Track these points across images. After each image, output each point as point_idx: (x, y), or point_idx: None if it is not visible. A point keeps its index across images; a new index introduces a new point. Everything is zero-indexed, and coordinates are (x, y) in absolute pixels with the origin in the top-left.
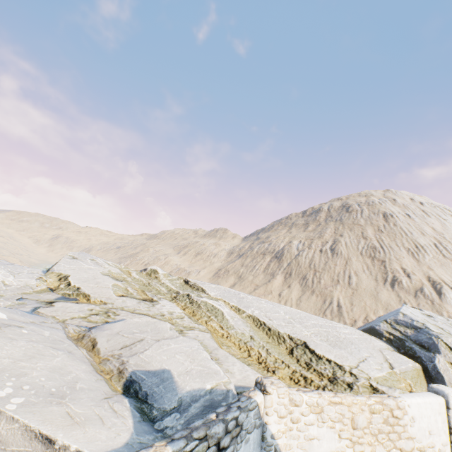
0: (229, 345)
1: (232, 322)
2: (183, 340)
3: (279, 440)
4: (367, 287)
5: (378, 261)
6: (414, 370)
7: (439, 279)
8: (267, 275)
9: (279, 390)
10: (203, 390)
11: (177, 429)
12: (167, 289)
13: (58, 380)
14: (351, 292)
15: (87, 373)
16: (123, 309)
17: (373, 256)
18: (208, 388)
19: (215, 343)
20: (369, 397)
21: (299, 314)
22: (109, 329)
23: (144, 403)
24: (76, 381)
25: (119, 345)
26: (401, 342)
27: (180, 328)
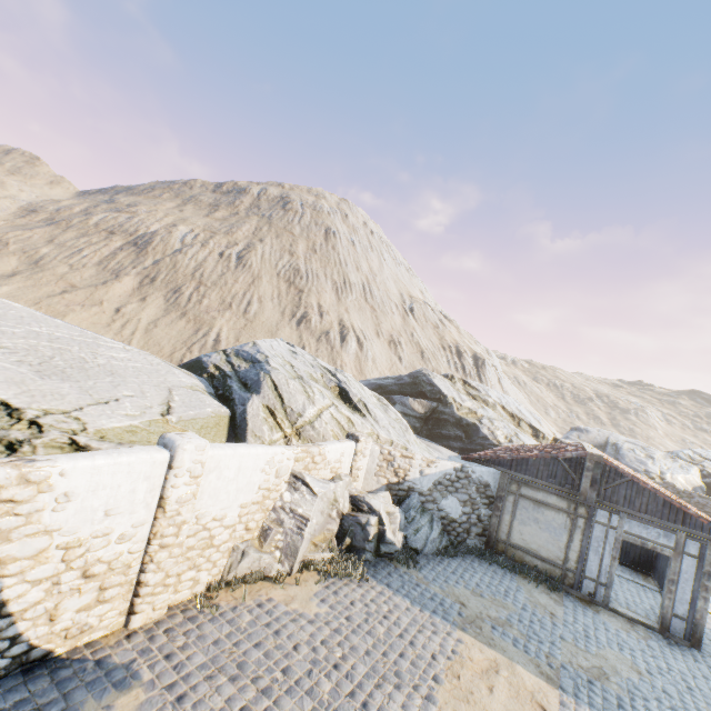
0: None
1: None
2: None
3: None
4: (268, 321)
5: (295, 290)
6: (213, 417)
7: (351, 324)
8: (104, 273)
9: None
10: None
11: None
12: None
13: None
14: (244, 323)
15: None
16: None
17: (292, 282)
18: None
19: None
20: None
21: (7, 311)
22: None
23: None
24: None
25: None
26: (224, 381)
27: None
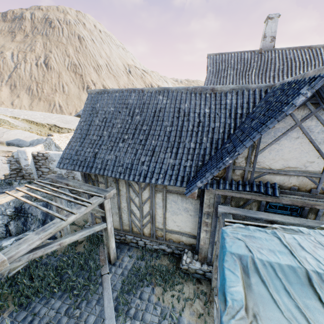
0: None
1: (17, 124)
2: (14, 131)
3: (59, 145)
4: (75, 93)
5: (79, 75)
6: None
7: (108, 86)
8: None
9: (56, 135)
10: (34, 140)
11: None
12: None
13: None
14: (66, 97)
15: None
16: None
17: (75, 72)
18: (36, 139)
19: None
20: None
21: (47, 114)
22: None
23: (19, 146)
24: None
25: None
26: None
27: None
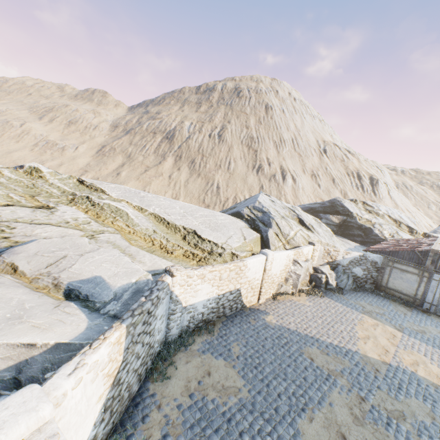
0: (136, 239)
1: (137, 221)
2: (105, 251)
3: (180, 297)
4: (241, 173)
5: (252, 151)
6: (256, 238)
7: (287, 168)
8: (158, 157)
9: (181, 273)
10: (130, 283)
11: (117, 309)
12: (59, 191)
13: (6, 308)
14: (229, 176)
15: (27, 294)
16: (17, 221)
17: (250, 146)
18: (134, 281)
19: (127, 242)
20: (231, 264)
21: (191, 208)
22: (24, 252)
23: (87, 302)
24: (22, 303)
25: (43, 265)
26: (253, 222)
27: (90, 233)
